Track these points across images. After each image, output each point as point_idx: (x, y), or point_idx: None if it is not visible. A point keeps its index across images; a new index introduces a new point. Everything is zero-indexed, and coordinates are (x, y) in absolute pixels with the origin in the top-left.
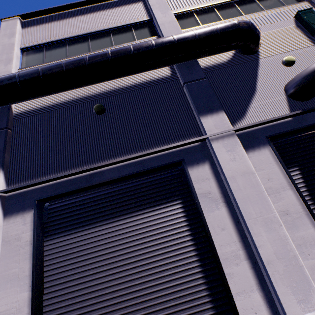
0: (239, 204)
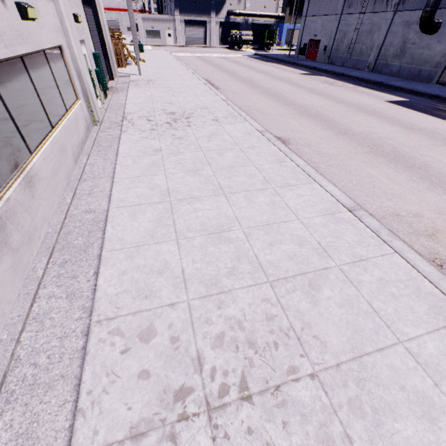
0: (211, 32)
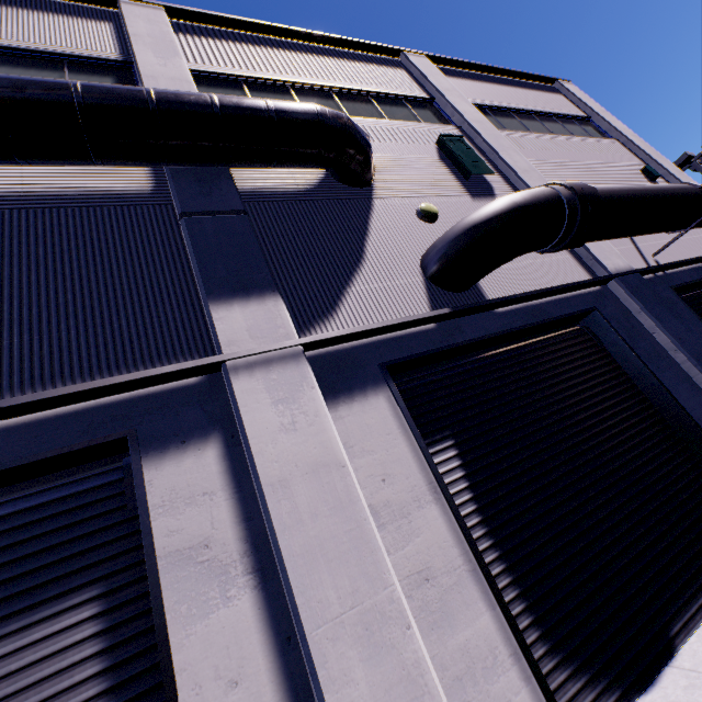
0: (294, 572)
